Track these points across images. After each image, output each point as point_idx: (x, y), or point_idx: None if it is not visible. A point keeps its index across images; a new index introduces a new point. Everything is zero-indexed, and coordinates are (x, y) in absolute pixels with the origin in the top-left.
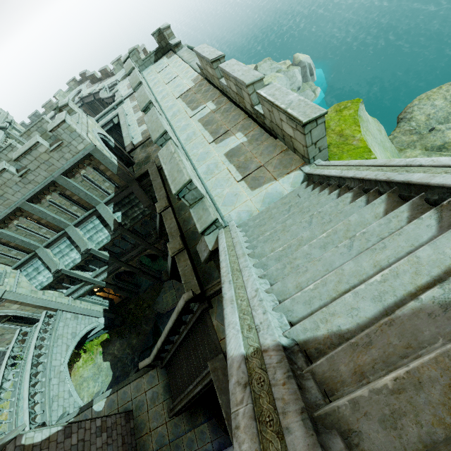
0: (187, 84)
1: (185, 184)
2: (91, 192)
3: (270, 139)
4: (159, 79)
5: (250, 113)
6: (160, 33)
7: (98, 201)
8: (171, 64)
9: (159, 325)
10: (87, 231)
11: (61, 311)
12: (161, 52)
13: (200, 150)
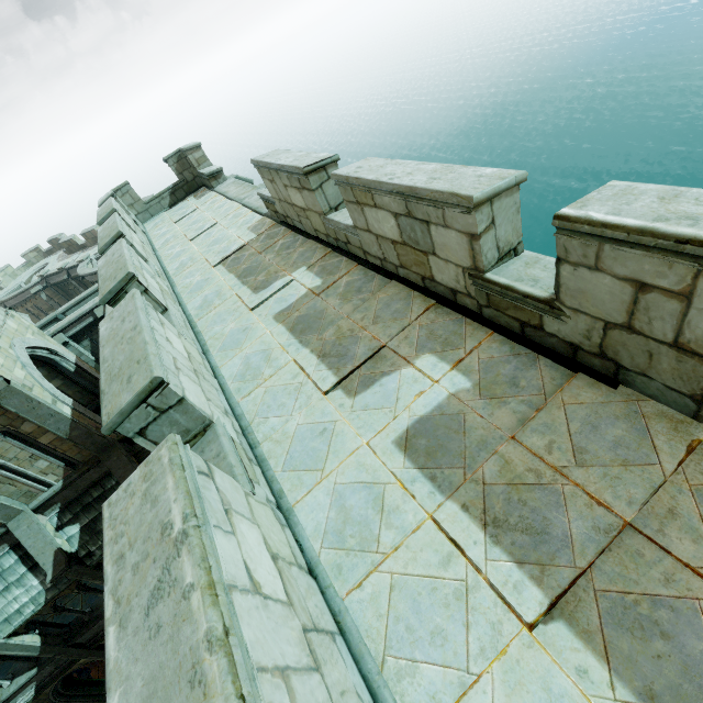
0: (239, 237)
1: None
2: None
3: (582, 386)
4: (176, 232)
5: (448, 292)
6: (181, 158)
7: (14, 510)
8: (203, 206)
9: None
10: None
11: None
12: (184, 189)
13: (294, 419)
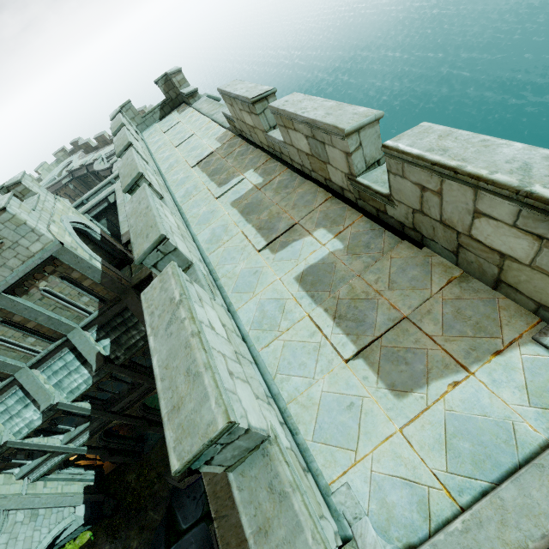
0: (209, 145)
1: (212, 440)
2: (58, 313)
3: (404, 248)
4: (165, 140)
5: (339, 189)
6: (167, 80)
7: (70, 326)
8: (184, 120)
9: (175, 510)
10: (53, 373)
11: (6, 510)
12: (170, 105)
13: (240, 265)
